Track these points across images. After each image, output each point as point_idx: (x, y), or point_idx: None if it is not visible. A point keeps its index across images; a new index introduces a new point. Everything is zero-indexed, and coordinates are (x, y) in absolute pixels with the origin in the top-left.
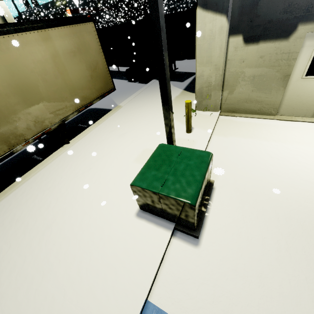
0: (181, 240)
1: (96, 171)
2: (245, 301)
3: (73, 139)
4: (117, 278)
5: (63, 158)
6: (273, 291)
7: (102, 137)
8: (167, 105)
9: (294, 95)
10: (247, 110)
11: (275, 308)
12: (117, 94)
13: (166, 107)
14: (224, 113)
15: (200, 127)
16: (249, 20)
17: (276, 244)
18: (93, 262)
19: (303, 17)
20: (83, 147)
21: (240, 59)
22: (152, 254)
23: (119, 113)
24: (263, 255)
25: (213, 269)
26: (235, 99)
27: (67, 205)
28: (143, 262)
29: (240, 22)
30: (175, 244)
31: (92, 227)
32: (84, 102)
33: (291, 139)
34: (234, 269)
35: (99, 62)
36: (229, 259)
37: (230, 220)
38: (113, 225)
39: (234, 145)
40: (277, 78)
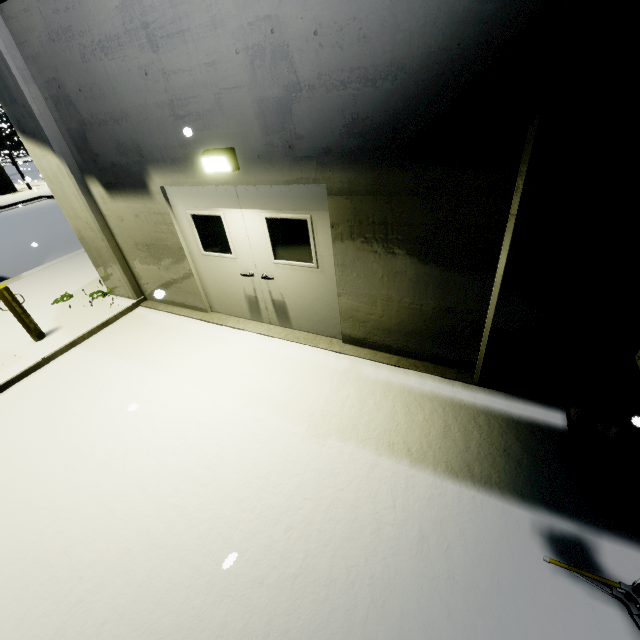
0: None
1: None
2: None
3: None
4: None
5: None
6: None
7: None
8: None
9: (212, 281)
10: (174, 300)
11: None
12: (64, 250)
13: None
14: (151, 301)
15: (68, 329)
16: (92, 159)
17: None
18: None
19: (143, 163)
20: None
21: (118, 216)
22: None
23: None
24: None
25: None
26: (150, 280)
27: None
28: None
29: (84, 160)
30: None
31: None
32: None
33: (171, 362)
34: None
35: None
36: None
37: None
38: None
39: (79, 369)
40: (173, 251)
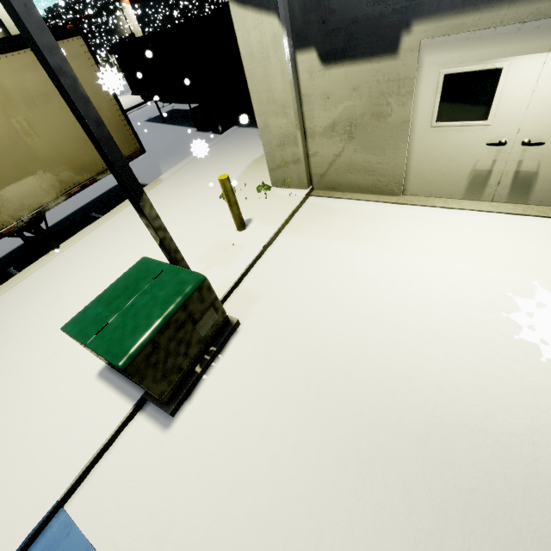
0: (149, 417)
1: (76, 298)
2: (192, 522)
3: (67, 240)
4: (30, 472)
5: (40, 274)
6: (240, 509)
7: (109, 238)
8: (130, 195)
9: (425, 159)
10: (354, 186)
11: (229, 537)
12: (171, 157)
13: (131, 197)
14: (320, 191)
15: (263, 219)
16: (320, 20)
17: (284, 433)
18: (10, 445)
19: (408, 10)
20: (75, 256)
21: (322, 94)
22: (92, 439)
23: (154, 193)
24: (254, 451)
25: (172, 468)
26: (331, 167)
27: (14, 353)
28: (74, 450)
29: (306, 24)
30: (137, 424)
31: (32, 390)
32: (78, 178)
33: (406, 243)
34: (201, 470)
35: (103, 106)
36: (202, 453)
37: (235, 389)
38: (60, 389)
39: (306, 254)
40: (390, 127)
